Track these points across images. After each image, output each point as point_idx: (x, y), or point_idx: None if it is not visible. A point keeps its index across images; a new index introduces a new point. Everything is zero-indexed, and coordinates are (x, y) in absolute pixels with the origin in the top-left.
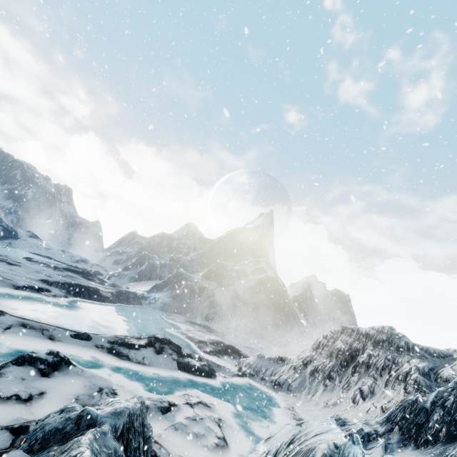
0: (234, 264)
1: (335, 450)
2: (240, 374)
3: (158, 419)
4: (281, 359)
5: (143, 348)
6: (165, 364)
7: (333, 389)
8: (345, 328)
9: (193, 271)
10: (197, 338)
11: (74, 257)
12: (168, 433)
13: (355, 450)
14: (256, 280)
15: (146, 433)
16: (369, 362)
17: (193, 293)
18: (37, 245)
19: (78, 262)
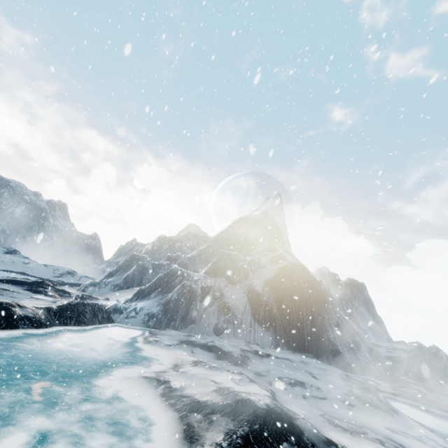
0: (244, 256)
1: None
2: None
3: None
4: None
5: None
6: None
7: None
8: None
9: (195, 270)
10: (188, 394)
11: (58, 270)
12: None
13: None
14: (277, 271)
15: None
16: None
17: (192, 296)
18: (13, 261)
19: (62, 276)
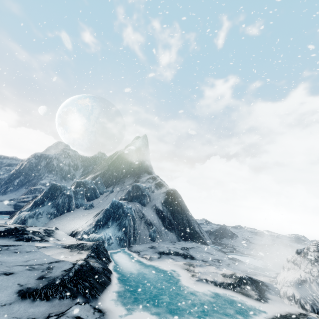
0: (135, 181)
1: None
2: None
3: None
4: (304, 280)
5: None
6: None
7: None
8: None
9: (100, 192)
10: (222, 282)
11: None
12: None
13: None
14: (165, 195)
15: None
16: None
17: (134, 220)
18: None
19: None
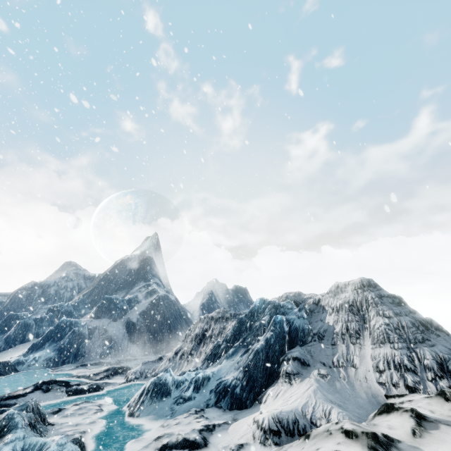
0: (126, 294)
1: (157, 379)
2: (126, 381)
3: (52, 417)
4: (161, 358)
5: (30, 394)
6: (54, 397)
7: (192, 361)
8: (201, 318)
9: (80, 315)
10: (88, 374)
11: None
12: (60, 420)
13: (167, 374)
14: (149, 303)
15: (42, 413)
16: (212, 334)
17: (82, 338)
18: None
19: None
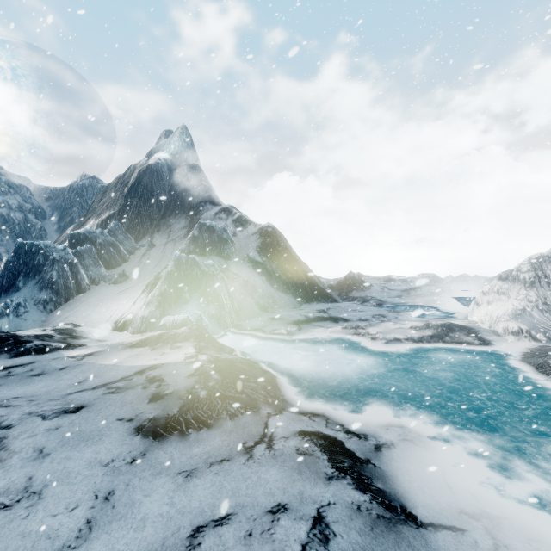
0: (193, 221)
1: None
2: None
3: None
4: (523, 309)
5: None
6: None
7: None
8: (539, 257)
9: (128, 251)
10: (421, 336)
11: None
12: None
13: None
14: (259, 237)
15: None
16: None
17: (226, 284)
18: None
19: None
